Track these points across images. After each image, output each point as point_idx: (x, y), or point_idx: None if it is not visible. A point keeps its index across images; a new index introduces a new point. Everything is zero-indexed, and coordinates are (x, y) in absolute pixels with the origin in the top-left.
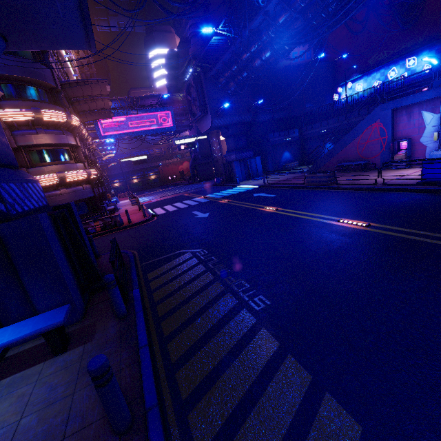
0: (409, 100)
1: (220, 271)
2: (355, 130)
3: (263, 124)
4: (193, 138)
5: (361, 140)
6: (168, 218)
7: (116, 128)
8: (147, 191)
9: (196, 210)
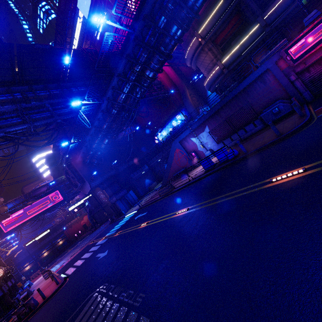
0: (182, 136)
1: (116, 293)
2: (170, 156)
3: (125, 171)
4: (81, 200)
5: (176, 159)
6: (78, 273)
7: (15, 222)
8: (58, 258)
9: (99, 253)
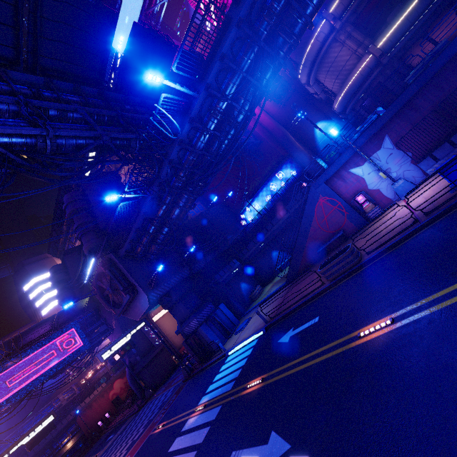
0: (333, 169)
1: None
2: (306, 216)
3: (201, 272)
4: (127, 336)
5: (319, 220)
6: None
7: None
8: None
9: (232, 448)
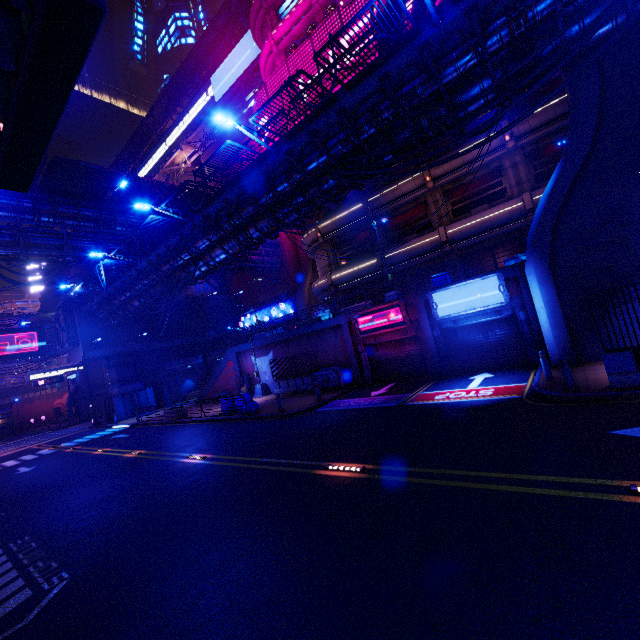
0: (242, 347)
1: None
2: (220, 366)
3: (161, 351)
4: (61, 371)
5: (225, 374)
6: None
7: None
8: None
9: (25, 465)
